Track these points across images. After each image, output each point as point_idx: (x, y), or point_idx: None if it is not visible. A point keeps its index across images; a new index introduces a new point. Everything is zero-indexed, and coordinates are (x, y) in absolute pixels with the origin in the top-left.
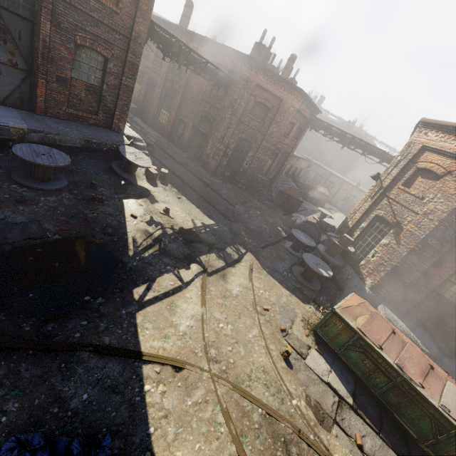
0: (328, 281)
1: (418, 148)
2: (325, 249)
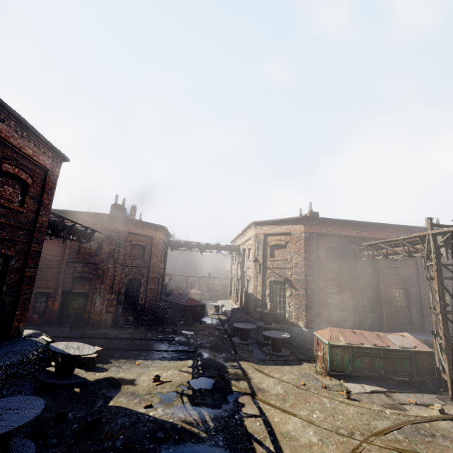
0: (282, 344)
1: (263, 236)
2: (262, 323)
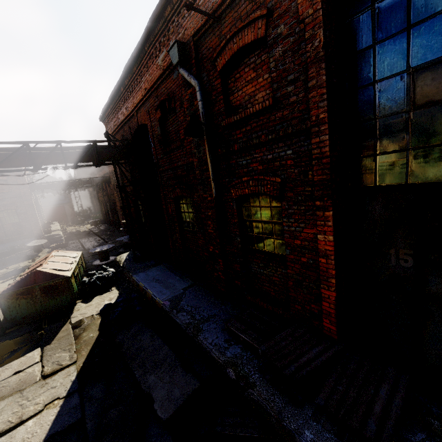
0: None
1: None
2: None
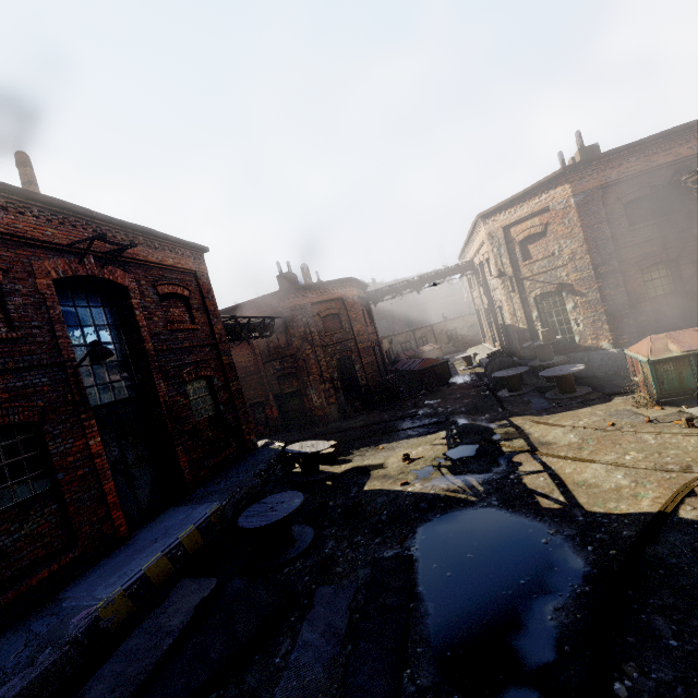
0: (578, 381)
1: (501, 232)
2: (538, 362)
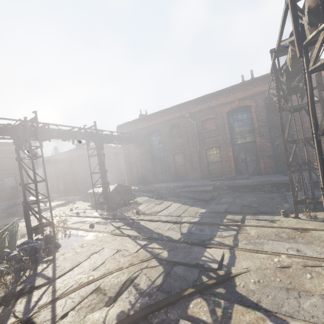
0: None
1: None
2: None
